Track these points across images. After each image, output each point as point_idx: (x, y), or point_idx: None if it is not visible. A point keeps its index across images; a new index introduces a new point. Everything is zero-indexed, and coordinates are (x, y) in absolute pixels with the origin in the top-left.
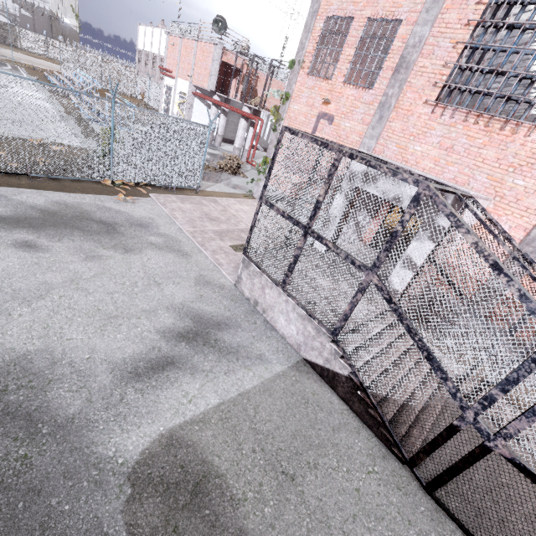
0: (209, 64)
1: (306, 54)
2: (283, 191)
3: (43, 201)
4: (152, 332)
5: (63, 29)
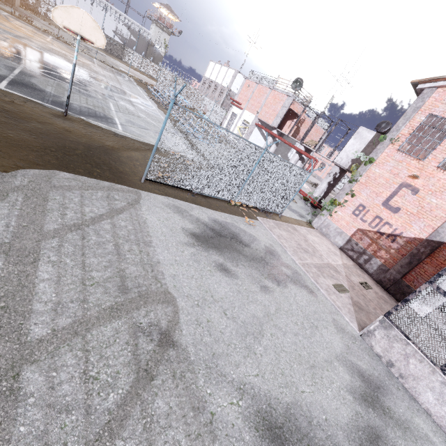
0: (278, 108)
1: (399, 135)
2: (345, 230)
3: (207, 218)
4: (344, 391)
5: (154, 53)
